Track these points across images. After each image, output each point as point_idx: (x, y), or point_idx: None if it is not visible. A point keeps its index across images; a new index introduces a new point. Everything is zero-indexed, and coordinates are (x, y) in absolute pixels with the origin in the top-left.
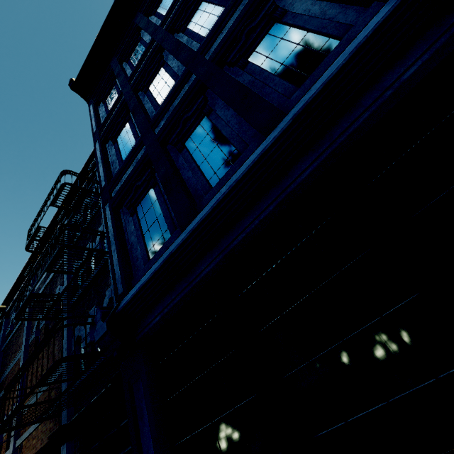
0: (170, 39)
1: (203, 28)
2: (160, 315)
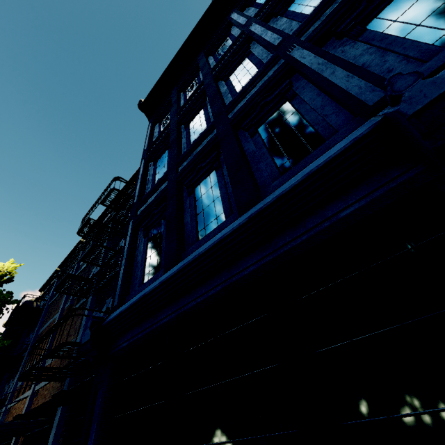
0: (212, 87)
1: (239, 84)
2: (128, 342)
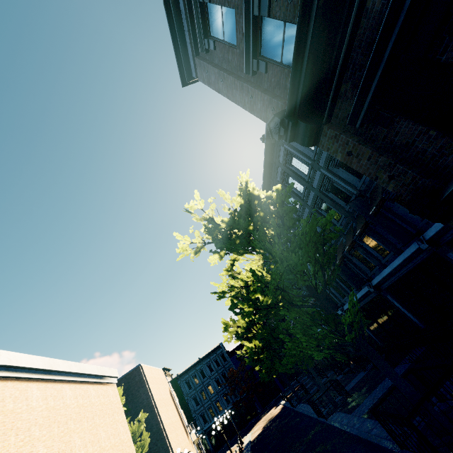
0: None
1: None
2: None
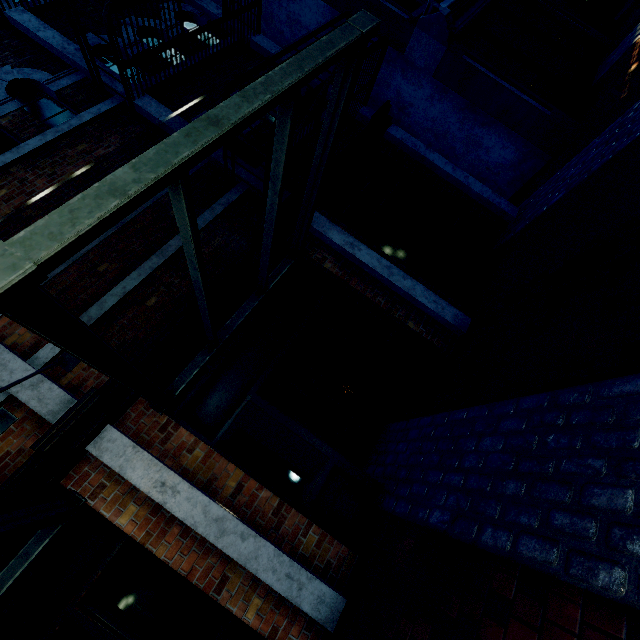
0: None
1: None
2: (463, 25)
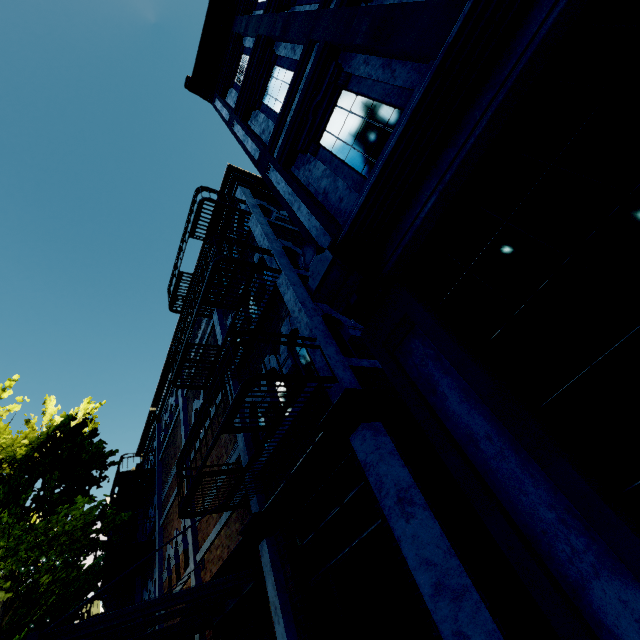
0: None
1: None
2: (436, 192)
